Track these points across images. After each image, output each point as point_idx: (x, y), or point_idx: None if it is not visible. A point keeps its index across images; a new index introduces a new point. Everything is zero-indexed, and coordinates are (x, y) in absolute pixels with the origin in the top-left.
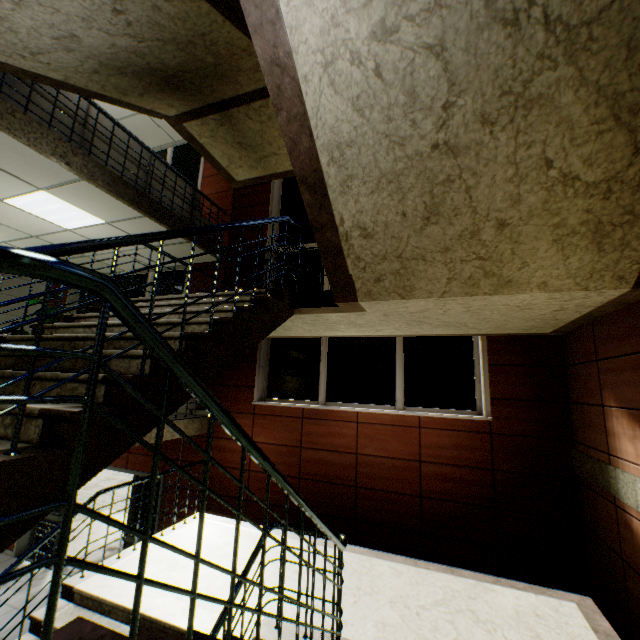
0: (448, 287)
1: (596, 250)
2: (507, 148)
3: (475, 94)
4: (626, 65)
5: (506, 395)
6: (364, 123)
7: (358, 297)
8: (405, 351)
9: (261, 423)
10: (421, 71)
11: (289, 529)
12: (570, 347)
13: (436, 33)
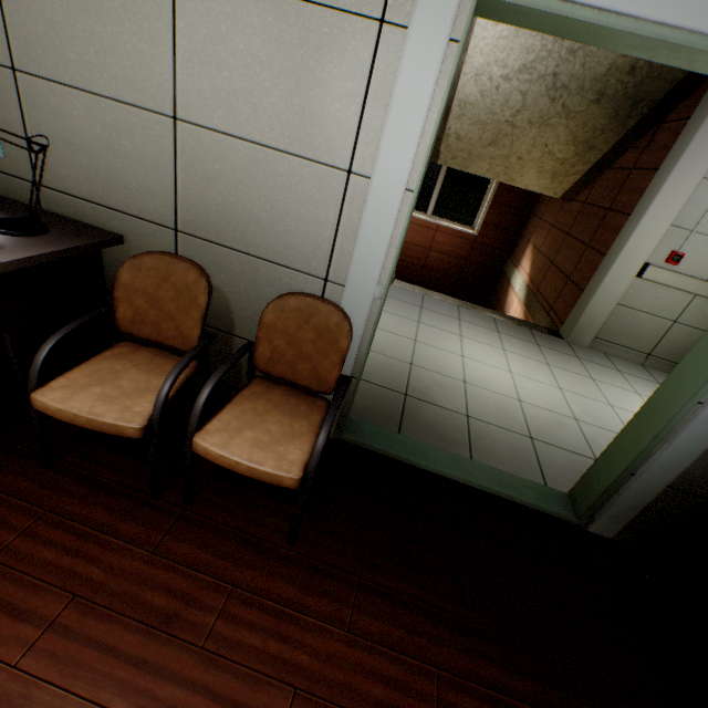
0: (485, 173)
1: (551, 181)
2: (534, 135)
3: (530, 113)
4: (582, 129)
5: (492, 223)
6: (481, 101)
7: (438, 162)
8: (445, 177)
9: None
10: (514, 97)
11: None
12: (538, 204)
13: (525, 89)
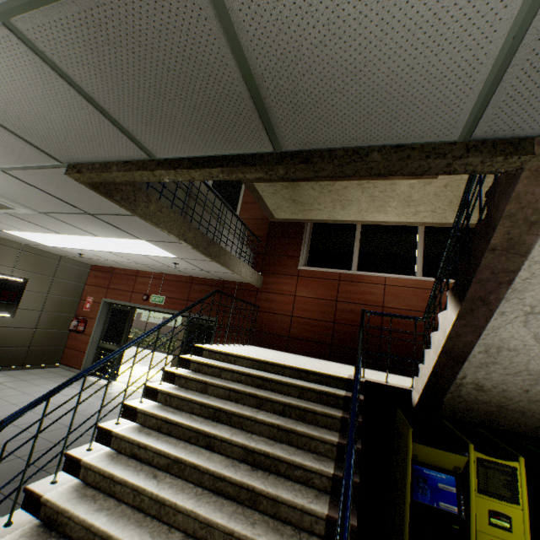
0: None
1: None
2: None
3: None
4: None
5: None
6: None
7: None
8: (424, 238)
9: (303, 283)
10: None
11: (323, 358)
12: None
13: None
